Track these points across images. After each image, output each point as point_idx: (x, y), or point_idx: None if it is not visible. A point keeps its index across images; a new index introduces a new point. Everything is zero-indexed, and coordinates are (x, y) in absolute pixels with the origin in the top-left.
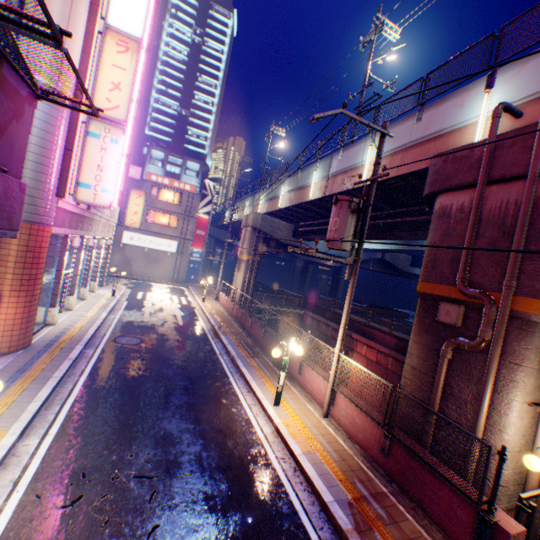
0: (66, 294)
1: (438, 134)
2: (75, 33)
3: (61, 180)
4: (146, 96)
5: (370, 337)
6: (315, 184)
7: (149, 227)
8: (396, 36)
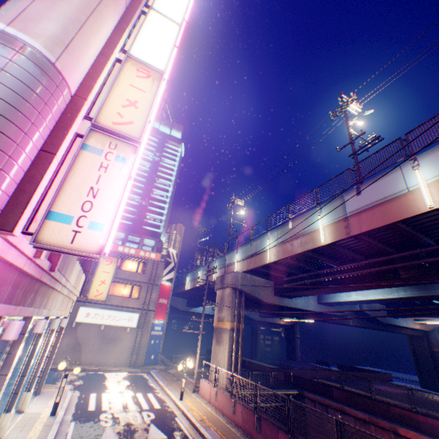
0: None
1: None
2: (97, 27)
3: (14, 198)
4: None
5: (434, 433)
6: (323, 227)
7: (109, 299)
8: (358, 109)
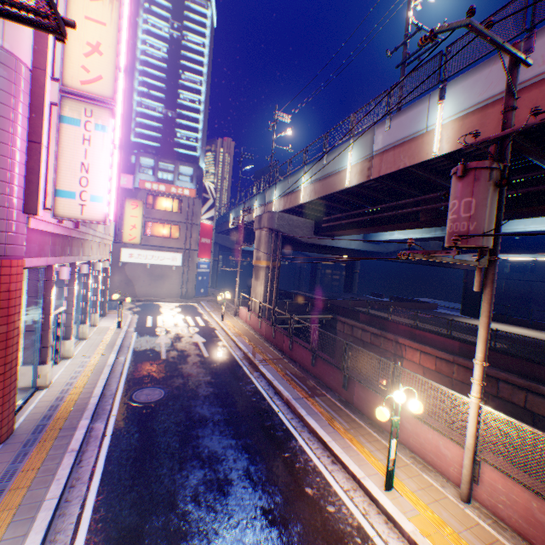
0: (60, 340)
1: None
2: None
3: (27, 189)
4: (127, 100)
5: (423, 342)
6: (351, 167)
7: (149, 241)
8: None
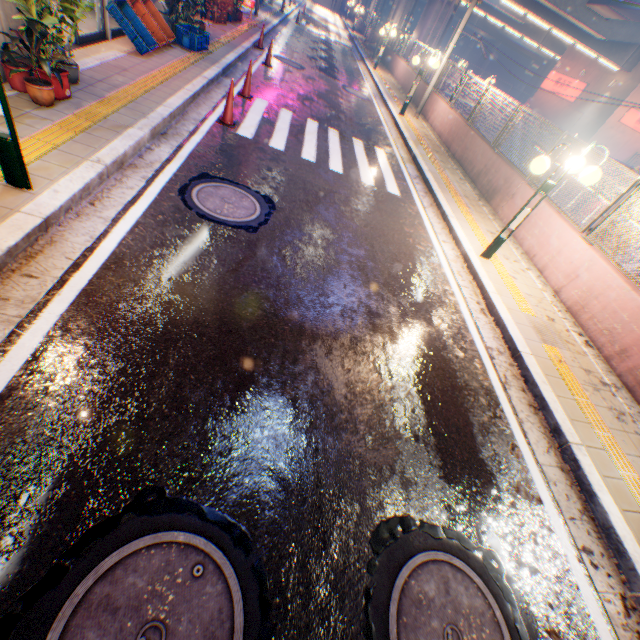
0: None
1: None
2: None
3: None
4: None
5: None
6: None
7: None
8: None
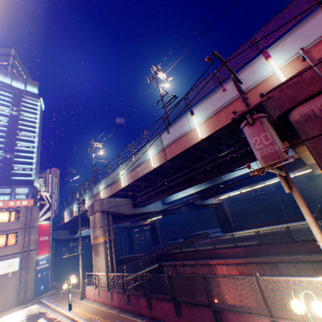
0: None
1: (247, 90)
2: None
3: None
4: None
5: (224, 256)
6: (152, 157)
7: None
8: (164, 76)
